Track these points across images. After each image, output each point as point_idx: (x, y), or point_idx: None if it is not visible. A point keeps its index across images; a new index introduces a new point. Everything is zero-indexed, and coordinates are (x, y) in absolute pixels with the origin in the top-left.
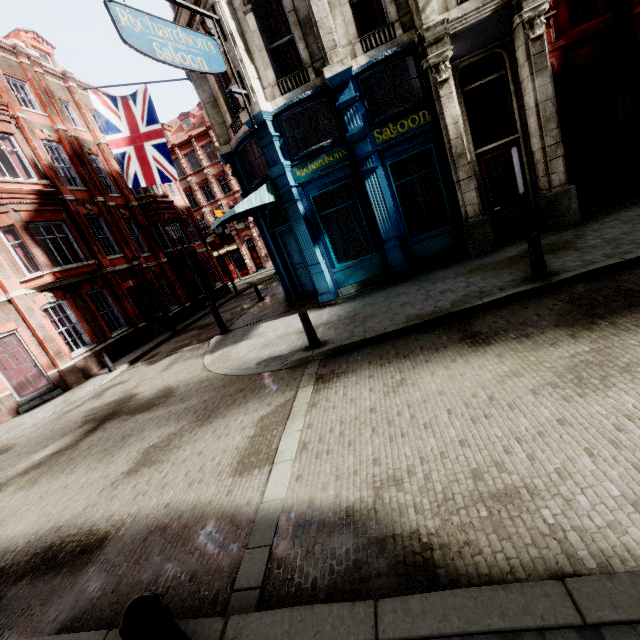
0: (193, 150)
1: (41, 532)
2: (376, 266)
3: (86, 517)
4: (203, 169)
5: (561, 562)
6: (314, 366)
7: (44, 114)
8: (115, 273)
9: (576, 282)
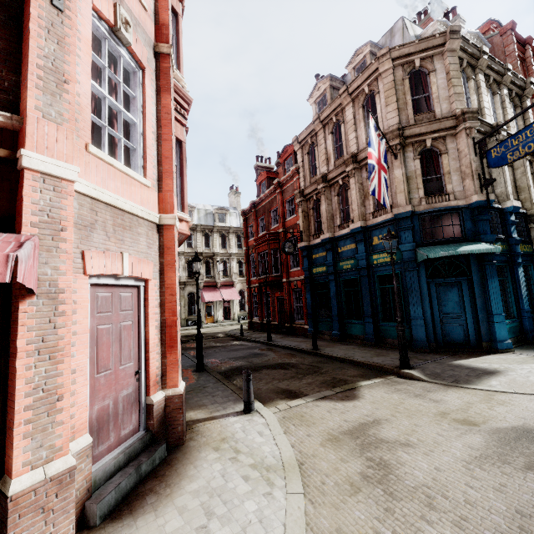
0: None
1: None
2: (517, 328)
3: None
4: None
5: None
6: None
7: None
8: None
9: None
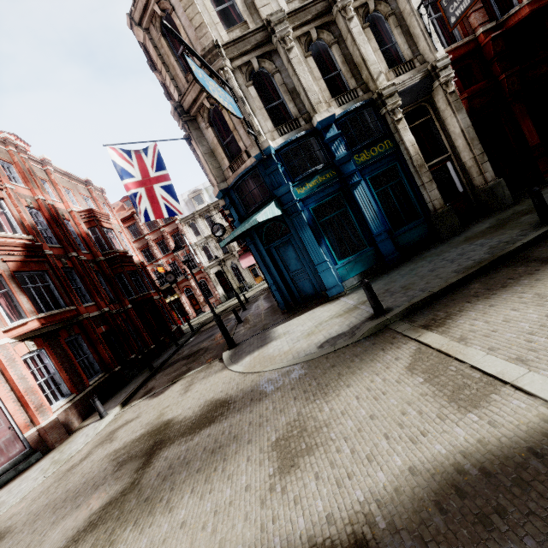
0: (135, 222)
1: None
2: (371, 258)
3: (281, 536)
4: (144, 236)
5: None
6: (401, 325)
7: (26, 187)
8: (90, 319)
9: None
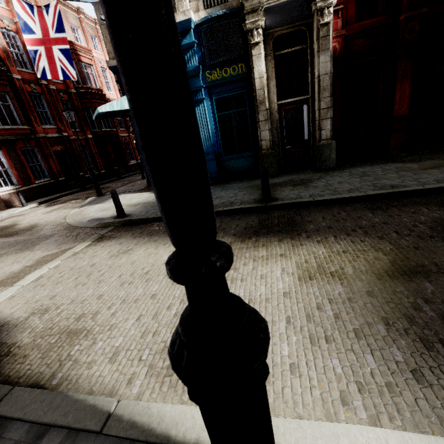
0: None
1: None
2: None
3: None
4: None
5: (45, 377)
6: (108, 229)
7: (6, 8)
8: (46, 138)
9: (281, 209)
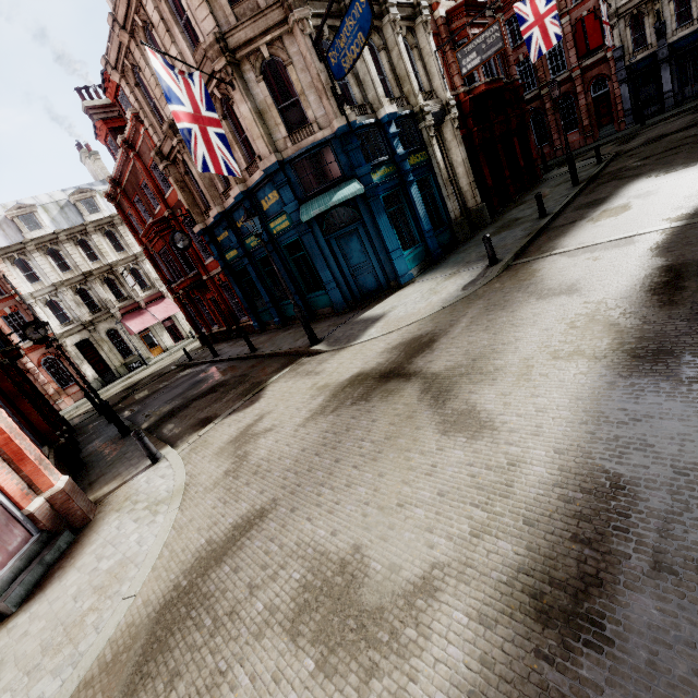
0: None
1: (622, 306)
2: (423, 253)
3: (623, 288)
4: None
5: None
6: (522, 260)
7: None
8: None
9: (560, 213)
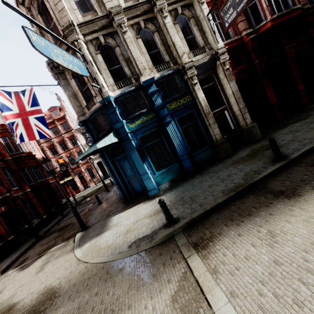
0: None
1: None
2: (177, 170)
3: None
4: (51, 139)
5: None
6: (181, 237)
7: None
8: None
9: (300, 158)
